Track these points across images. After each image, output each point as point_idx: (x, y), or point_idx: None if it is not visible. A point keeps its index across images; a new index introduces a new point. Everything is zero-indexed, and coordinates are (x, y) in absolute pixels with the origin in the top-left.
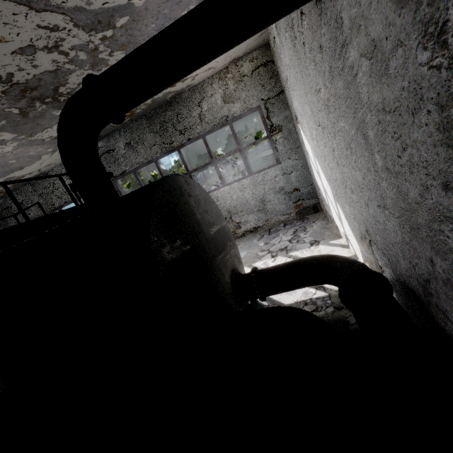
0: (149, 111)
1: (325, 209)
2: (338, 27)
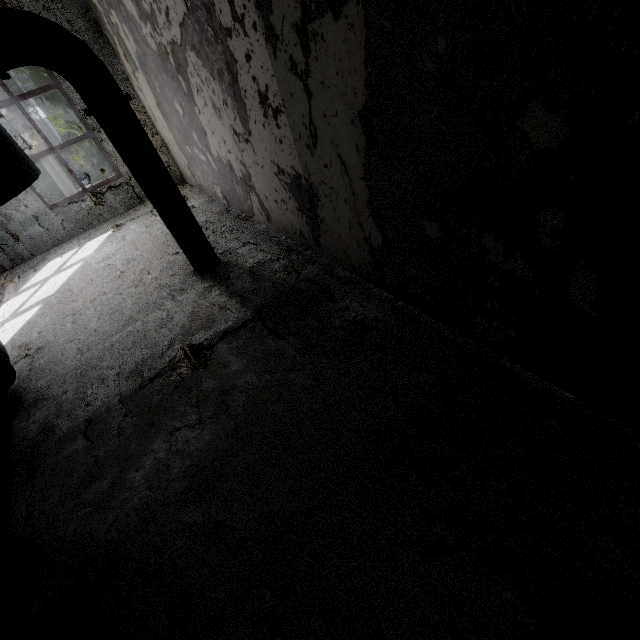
0: None
1: (8, 285)
2: (181, 291)
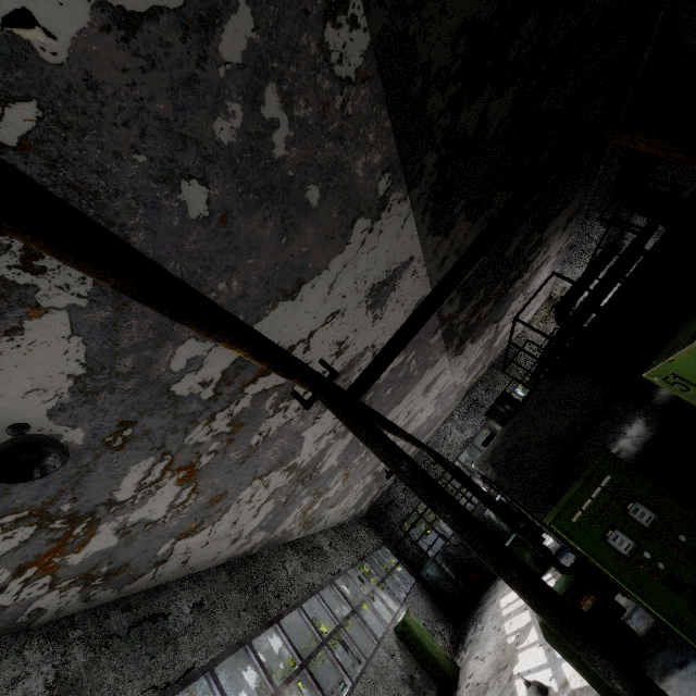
0: (494, 362)
1: None
2: None
